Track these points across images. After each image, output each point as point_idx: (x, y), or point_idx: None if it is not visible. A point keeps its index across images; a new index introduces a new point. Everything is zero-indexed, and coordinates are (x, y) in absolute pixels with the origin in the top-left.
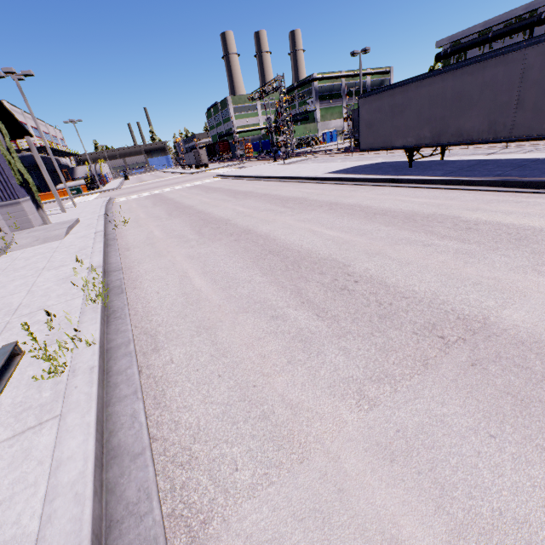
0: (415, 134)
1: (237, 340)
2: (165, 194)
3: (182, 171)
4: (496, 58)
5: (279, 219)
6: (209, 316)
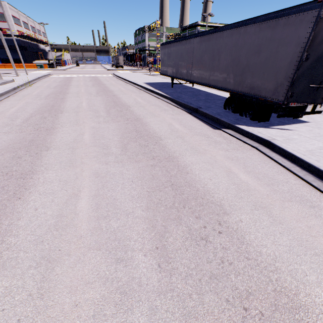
0: (172, 70)
1: None
2: (74, 78)
3: (107, 67)
4: (189, 40)
5: (83, 97)
6: None
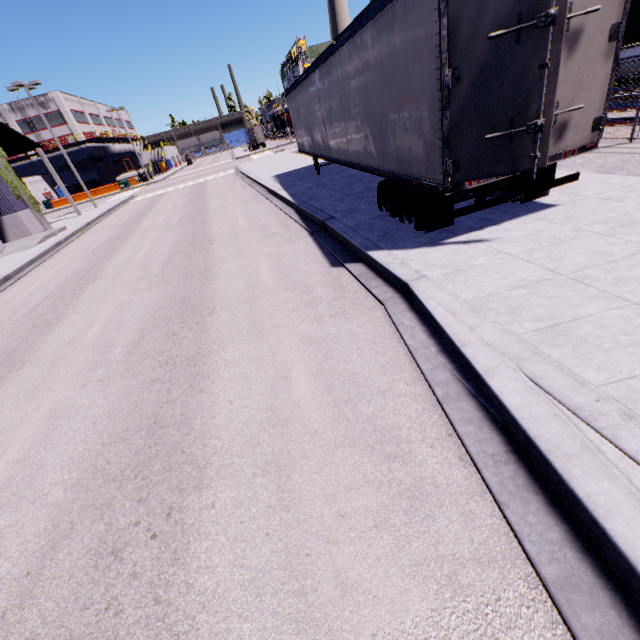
0: (308, 142)
1: None
2: (167, 194)
3: (237, 154)
4: (309, 77)
5: (151, 236)
6: None
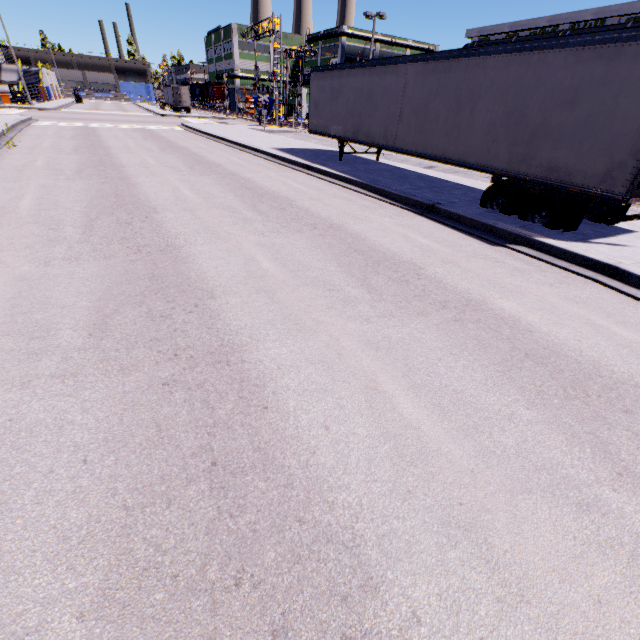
0: (344, 126)
1: (6, 235)
2: (100, 130)
3: (154, 110)
4: (393, 66)
5: (168, 175)
6: (4, 222)
